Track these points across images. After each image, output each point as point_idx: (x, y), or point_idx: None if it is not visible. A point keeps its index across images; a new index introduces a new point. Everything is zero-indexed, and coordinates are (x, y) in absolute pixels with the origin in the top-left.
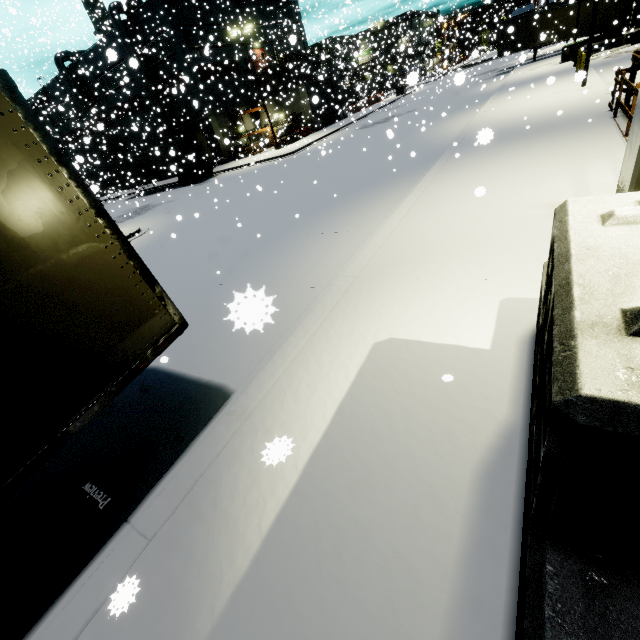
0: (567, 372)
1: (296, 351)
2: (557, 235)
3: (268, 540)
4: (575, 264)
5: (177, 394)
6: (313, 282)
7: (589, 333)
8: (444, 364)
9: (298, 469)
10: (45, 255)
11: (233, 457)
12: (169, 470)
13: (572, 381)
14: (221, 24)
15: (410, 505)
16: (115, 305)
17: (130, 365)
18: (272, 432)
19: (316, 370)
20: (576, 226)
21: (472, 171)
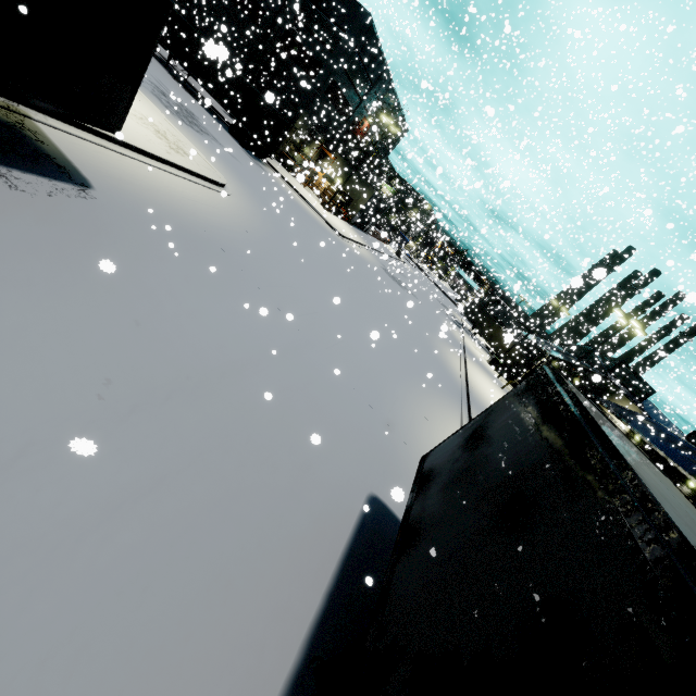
0: None
1: None
2: None
3: None
4: None
5: None
6: None
7: None
8: None
9: None
10: None
11: None
12: None
13: None
14: (371, 82)
15: None
16: None
17: None
18: None
19: None
20: None
21: None
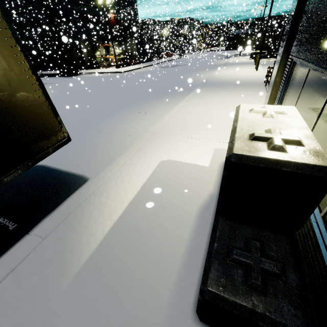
0: (231, 149)
1: (123, 161)
2: (235, 114)
3: (107, 236)
4: (239, 122)
5: (57, 178)
6: (133, 133)
7: (239, 139)
8: (190, 171)
9: (122, 209)
10: (3, 87)
11: (90, 204)
12: (53, 211)
13: (232, 150)
14: None
15: (171, 221)
16: (36, 121)
17: (40, 153)
18: (110, 194)
19: (133, 170)
20: (241, 112)
21: (209, 96)
